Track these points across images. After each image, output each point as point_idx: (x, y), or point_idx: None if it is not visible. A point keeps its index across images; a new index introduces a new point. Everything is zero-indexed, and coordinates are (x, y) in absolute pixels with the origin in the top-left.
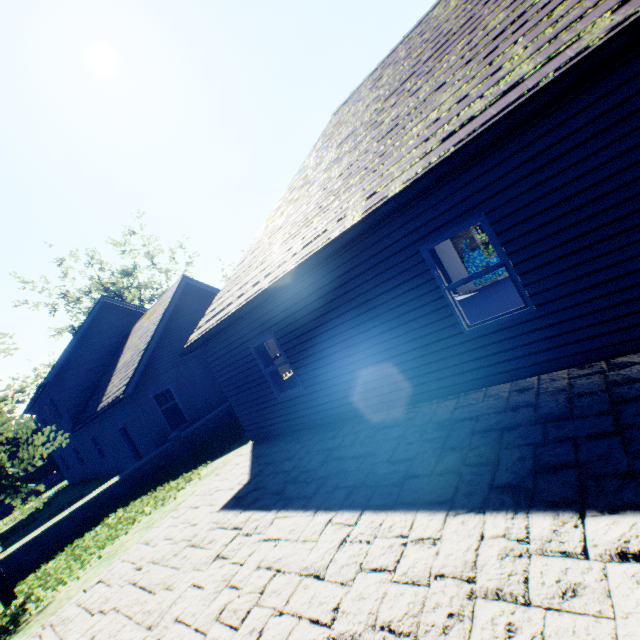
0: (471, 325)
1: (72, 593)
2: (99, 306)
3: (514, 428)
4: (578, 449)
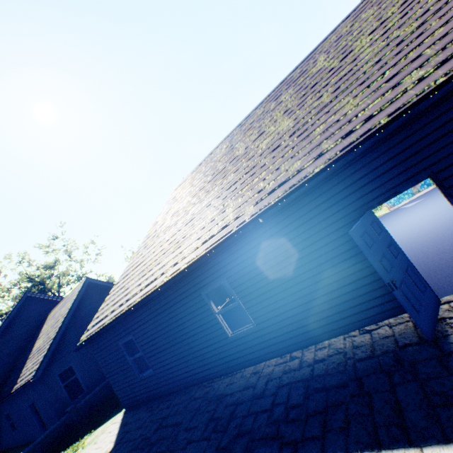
0: (232, 333)
1: None
2: (23, 300)
3: (242, 403)
4: (255, 420)
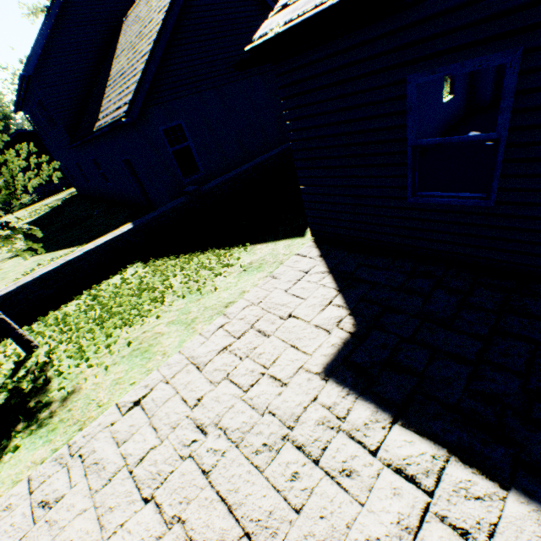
0: None
1: (101, 397)
2: None
3: None
4: None
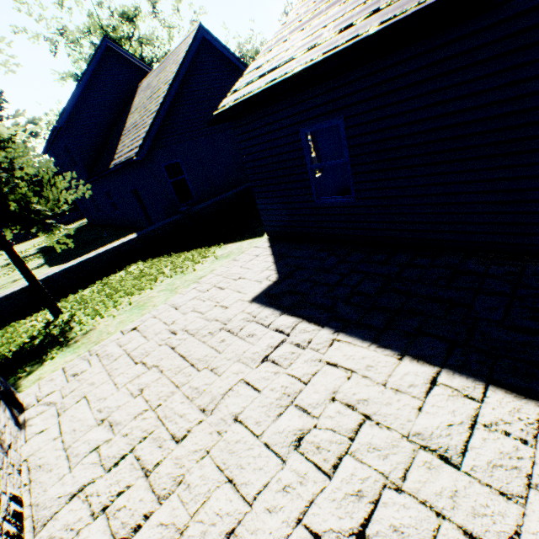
0: None
1: (110, 330)
2: (102, 50)
3: None
4: None
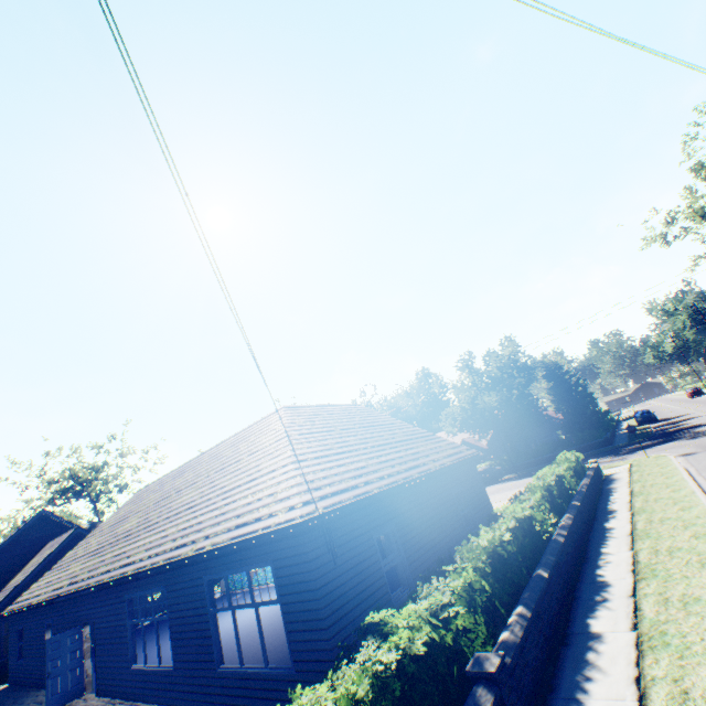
0: None
1: None
2: (36, 518)
3: None
4: None
